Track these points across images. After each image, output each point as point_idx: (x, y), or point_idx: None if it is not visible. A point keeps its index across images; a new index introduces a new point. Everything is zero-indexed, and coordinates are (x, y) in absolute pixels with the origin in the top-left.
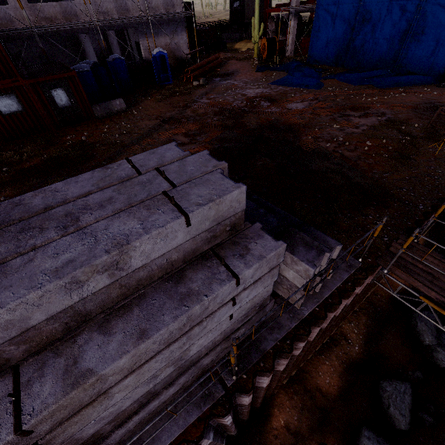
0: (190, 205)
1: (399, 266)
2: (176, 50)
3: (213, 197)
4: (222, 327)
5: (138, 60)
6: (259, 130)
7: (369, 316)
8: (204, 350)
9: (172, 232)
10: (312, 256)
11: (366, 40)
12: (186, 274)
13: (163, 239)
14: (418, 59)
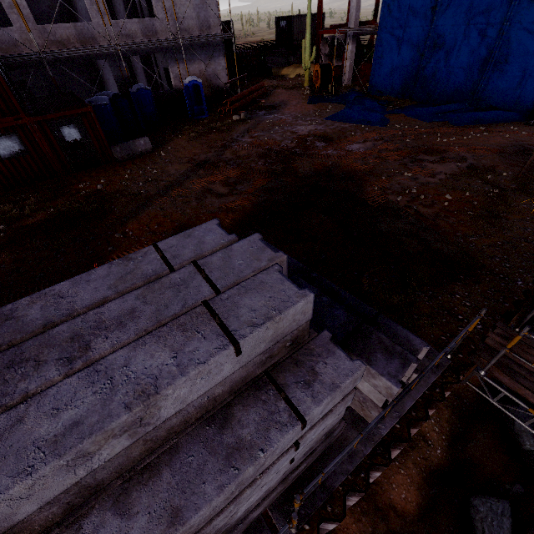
0: (241, 325)
1: (499, 366)
2: (212, 78)
3: (271, 313)
4: (280, 473)
5: (166, 89)
6: (313, 178)
7: (453, 409)
8: (254, 503)
9: (216, 367)
10: (395, 367)
11: (439, 69)
12: (234, 412)
13: (204, 377)
14: (502, 92)
